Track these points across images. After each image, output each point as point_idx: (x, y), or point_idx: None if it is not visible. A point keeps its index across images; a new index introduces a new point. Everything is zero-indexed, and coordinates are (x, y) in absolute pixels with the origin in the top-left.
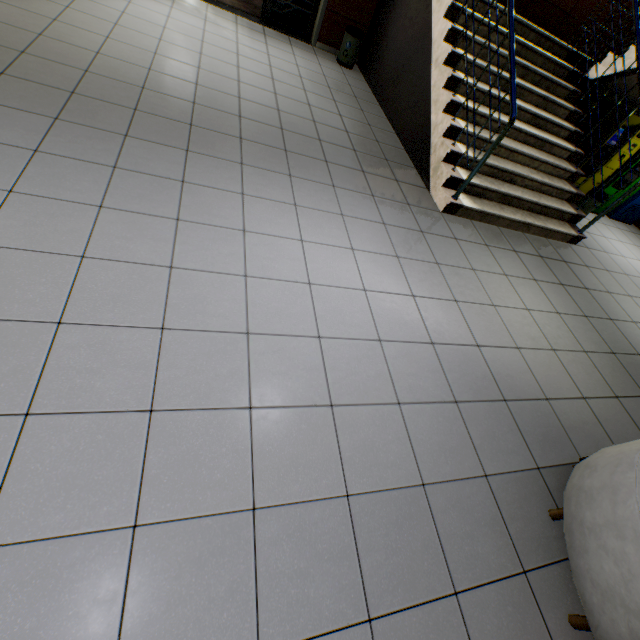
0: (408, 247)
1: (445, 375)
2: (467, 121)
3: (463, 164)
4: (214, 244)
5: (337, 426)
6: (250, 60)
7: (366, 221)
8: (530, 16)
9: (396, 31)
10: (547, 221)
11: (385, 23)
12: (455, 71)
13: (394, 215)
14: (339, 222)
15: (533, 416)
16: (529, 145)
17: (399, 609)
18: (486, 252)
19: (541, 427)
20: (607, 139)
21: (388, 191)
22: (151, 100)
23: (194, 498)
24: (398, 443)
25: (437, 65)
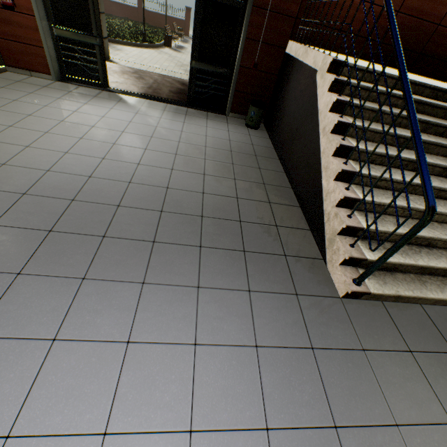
0: (288, 394)
1: None
2: (363, 195)
3: (364, 234)
4: None
5: None
6: (161, 140)
7: (230, 347)
8: (417, 70)
9: (290, 100)
10: None
11: (282, 94)
12: (345, 137)
13: (274, 322)
14: (186, 362)
15: None
16: (444, 198)
17: None
18: (412, 368)
19: None
20: None
21: (271, 276)
22: (23, 207)
23: None
24: None
25: (324, 133)
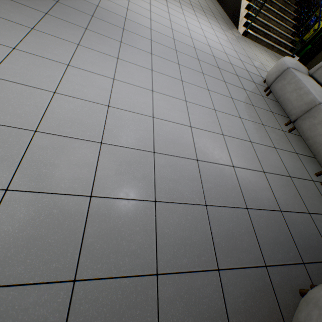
0: (229, 36)
1: (238, 56)
2: (254, 1)
3: (251, 20)
4: (177, 14)
5: (210, 49)
6: None
7: (217, 27)
8: None
9: None
10: (280, 48)
11: None
12: None
13: (225, 29)
14: (209, 24)
15: (263, 72)
16: (277, 19)
17: (224, 70)
18: (255, 47)
19: (265, 74)
20: (308, 20)
21: (224, 24)
22: None
23: (183, 42)
24: (225, 57)
25: None
